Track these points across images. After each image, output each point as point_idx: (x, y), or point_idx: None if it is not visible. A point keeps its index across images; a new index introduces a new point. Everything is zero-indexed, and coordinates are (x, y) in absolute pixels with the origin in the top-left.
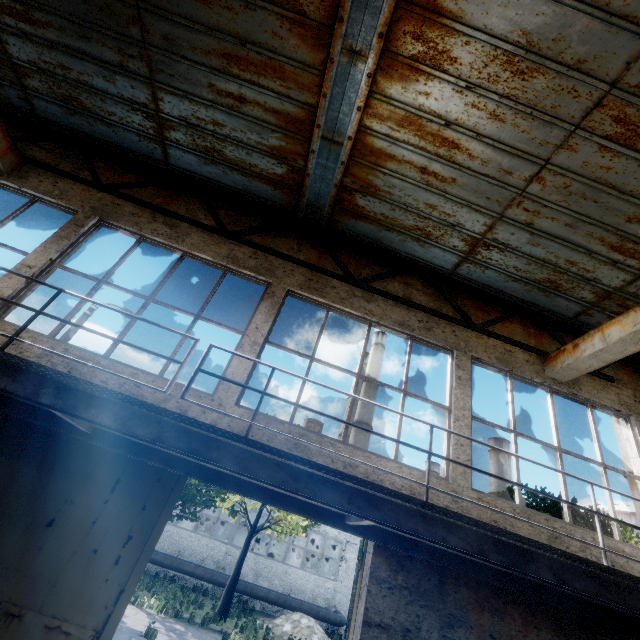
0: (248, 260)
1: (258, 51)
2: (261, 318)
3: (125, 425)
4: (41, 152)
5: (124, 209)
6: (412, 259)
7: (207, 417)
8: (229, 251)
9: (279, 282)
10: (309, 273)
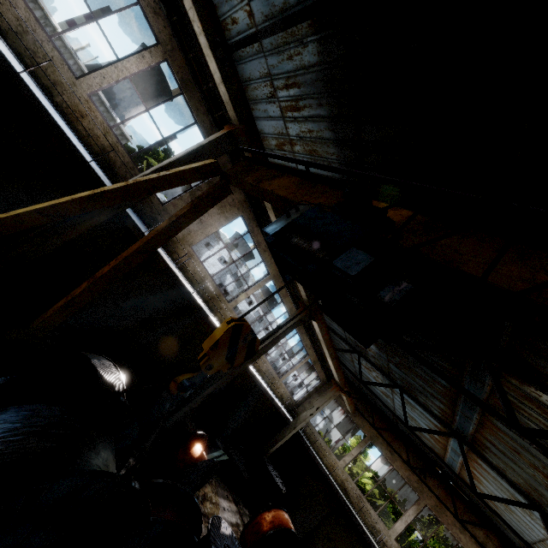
0: (414, 482)
1: (425, 436)
2: (411, 512)
3: (369, 542)
4: (360, 405)
5: (379, 440)
6: (497, 524)
7: (385, 537)
8: (408, 474)
9: (423, 499)
10: (437, 502)
